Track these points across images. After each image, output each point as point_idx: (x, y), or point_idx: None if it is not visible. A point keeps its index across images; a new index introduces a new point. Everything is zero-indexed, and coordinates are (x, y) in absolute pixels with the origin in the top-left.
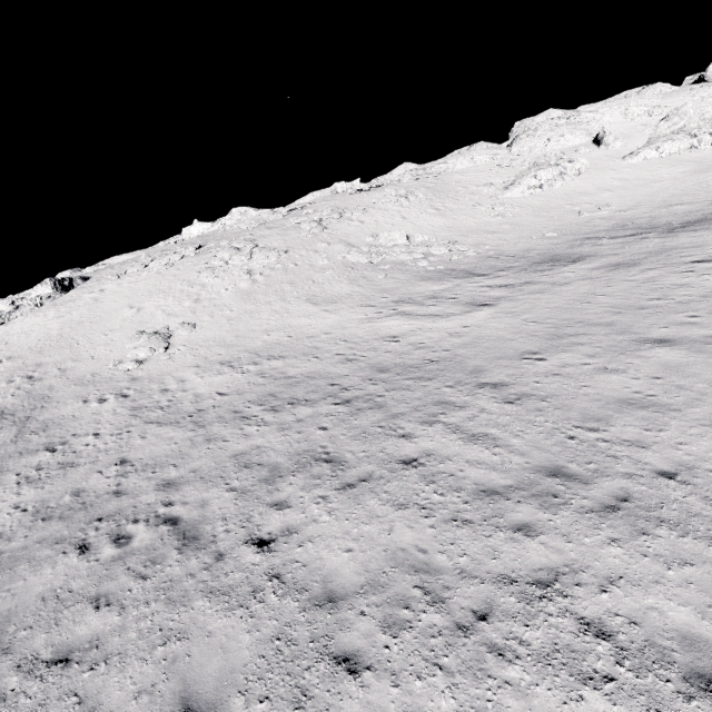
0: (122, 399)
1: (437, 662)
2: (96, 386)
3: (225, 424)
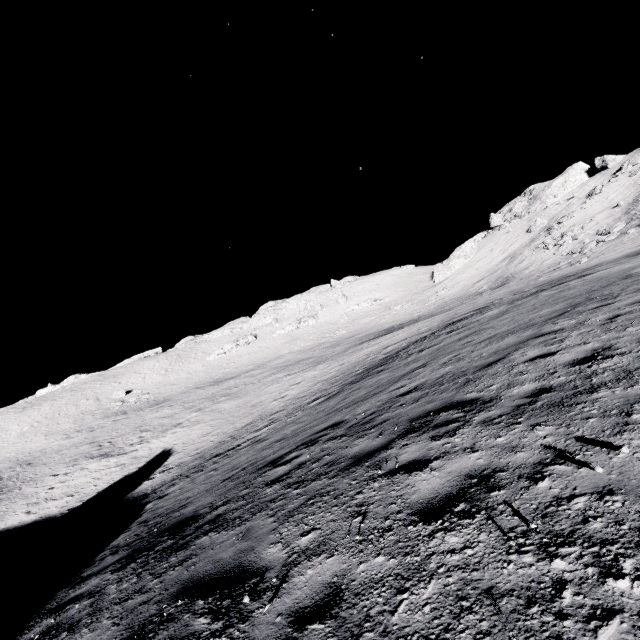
0: None
1: None
2: None
3: None
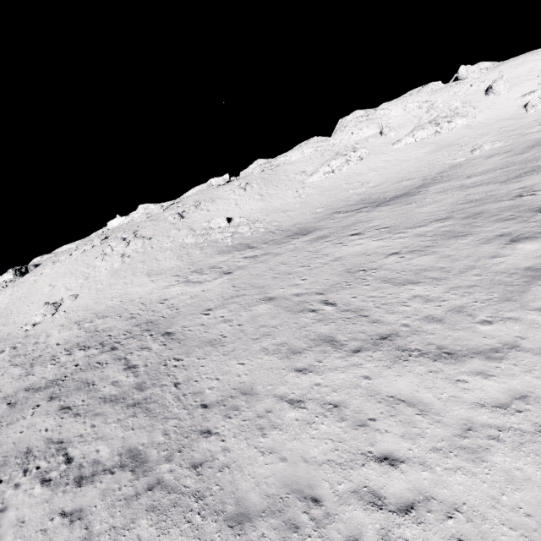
0: (12, 350)
1: (2, 478)
2: (5, 342)
3: (42, 364)
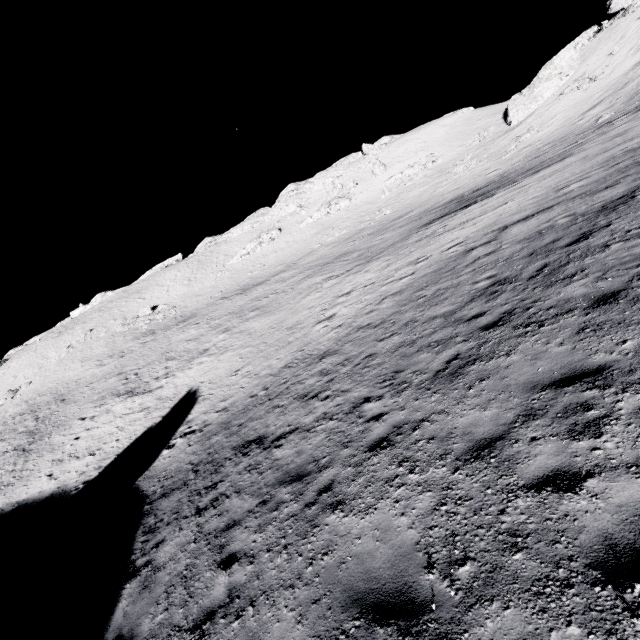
0: None
1: None
2: None
3: None
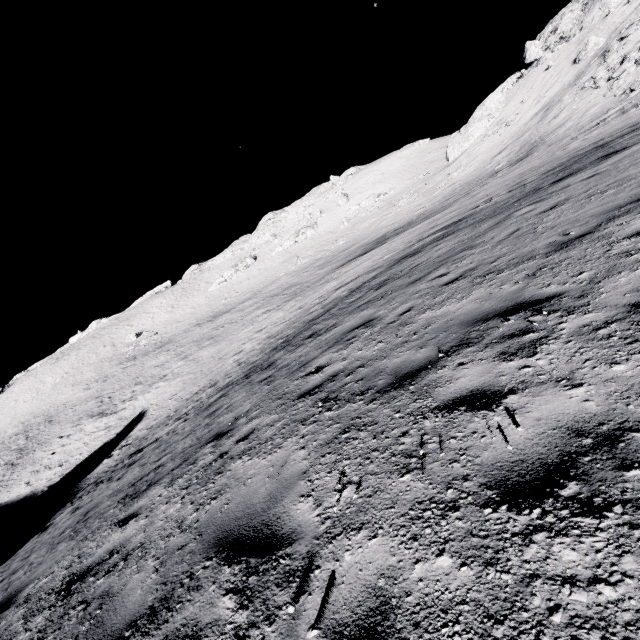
0: None
1: None
2: None
3: None
